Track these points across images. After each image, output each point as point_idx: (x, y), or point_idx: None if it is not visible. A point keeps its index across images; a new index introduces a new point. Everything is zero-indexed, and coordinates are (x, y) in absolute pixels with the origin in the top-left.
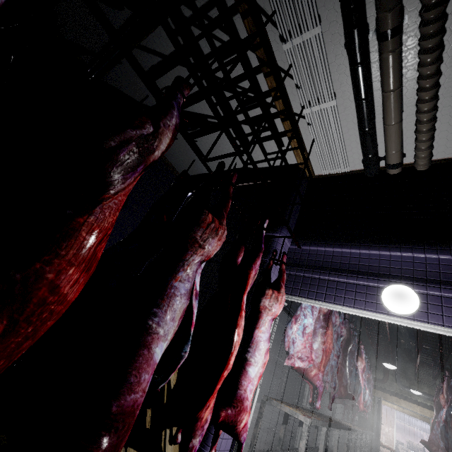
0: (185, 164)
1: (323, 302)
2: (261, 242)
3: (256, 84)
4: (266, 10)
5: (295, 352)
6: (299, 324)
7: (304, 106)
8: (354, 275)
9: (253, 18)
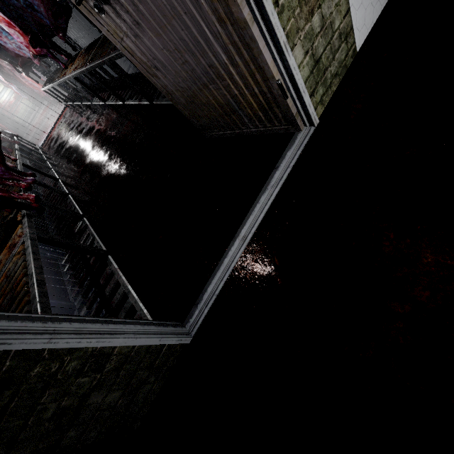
0: None
1: None
2: None
3: None
4: None
5: None
6: None
7: None
8: None
9: None
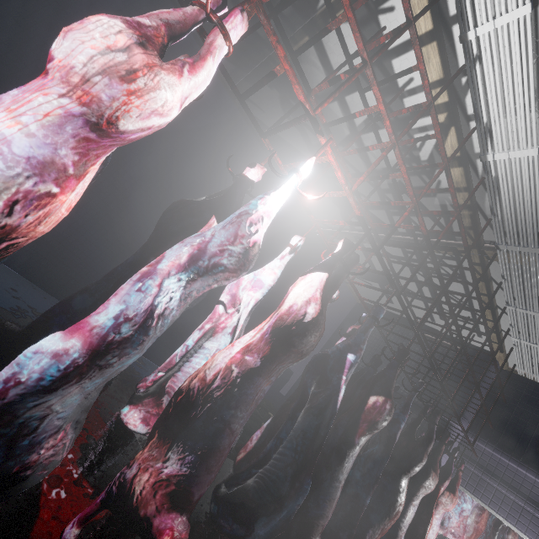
0: (370, 297)
1: (487, 506)
2: (451, 469)
3: (469, 301)
4: (498, 281)
5: (450, 527)
6: (458, 506)
7: (513, 348)
8: (523, 498)
9: (486, 331)
